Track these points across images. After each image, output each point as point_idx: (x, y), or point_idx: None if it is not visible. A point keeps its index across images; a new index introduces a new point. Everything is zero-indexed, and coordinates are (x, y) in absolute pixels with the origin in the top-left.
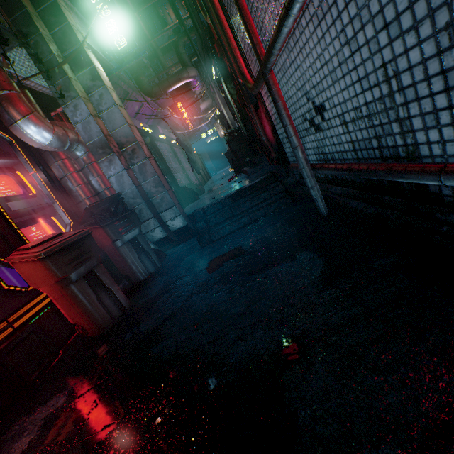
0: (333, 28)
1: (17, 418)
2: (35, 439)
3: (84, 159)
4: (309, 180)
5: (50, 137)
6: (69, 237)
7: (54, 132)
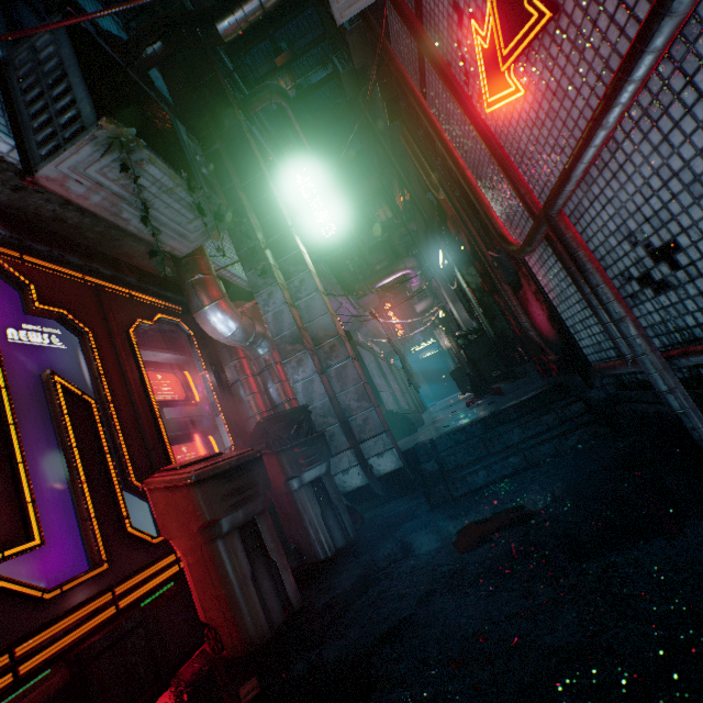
0: (689, 118)
1: None
2: None
3: (267, 359)
4: (661, 376)
5: (235, 326)
6: (233, 457)
7: (241, 321)
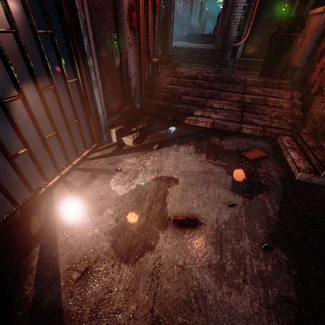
0: None
1: None
2: None
3: None
4: (217, 36)
5: None
6: None
7: None
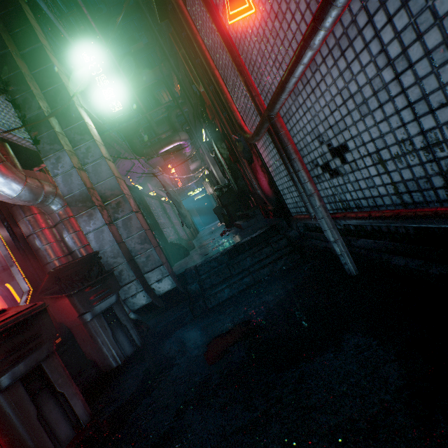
0: (366, 52)
1: None
2: None
3: (60, 214)
4: (331, 232)
5: (20, 188)
6: (11, 317)
7: (26, 183)
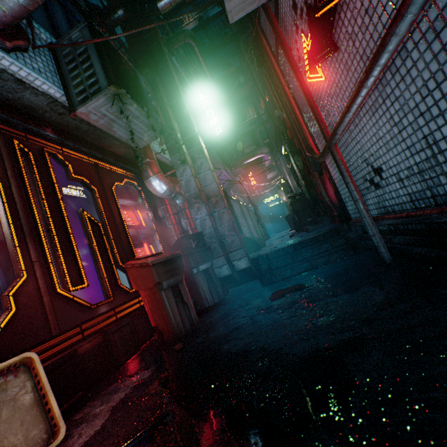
0: (384, 117)
1: (111, 383)
2: (129, 393)
3: (181, 206)
4: (370, 228)
5: (166, 188)
6: (168, 255)
7: (169, 185)
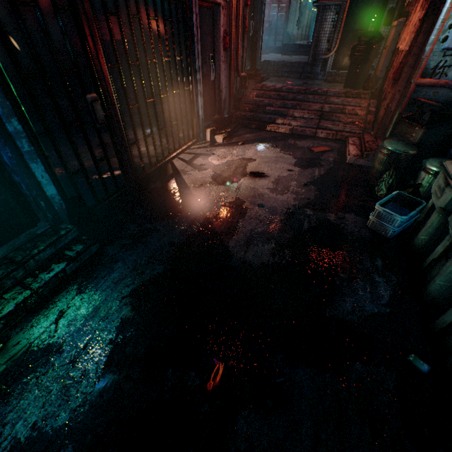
0: None
1: None
2: None
3: (268, 2)
4: None
5: None
6: None
7: None
